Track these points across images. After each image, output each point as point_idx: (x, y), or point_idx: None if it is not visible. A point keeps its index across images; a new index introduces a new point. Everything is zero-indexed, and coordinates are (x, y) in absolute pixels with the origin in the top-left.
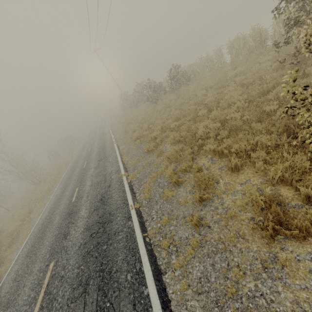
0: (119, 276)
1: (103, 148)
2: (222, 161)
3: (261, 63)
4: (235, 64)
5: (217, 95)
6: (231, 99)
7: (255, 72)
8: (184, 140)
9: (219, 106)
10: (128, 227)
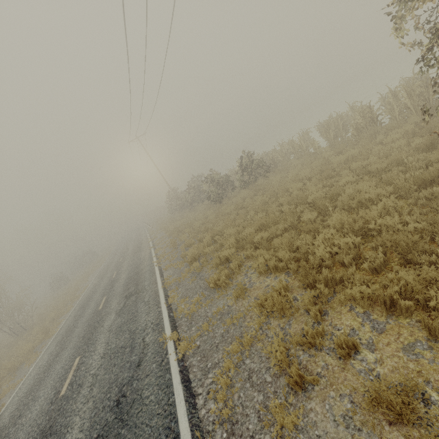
0: None
1: (136, 273)
2: (400, 325)
3: (381, 145)
4: (340, 147)
5: (325, 189)
6: (364, 193)
7: (381, 155)
8: (285, 266)
9: (338, 205)
10: None
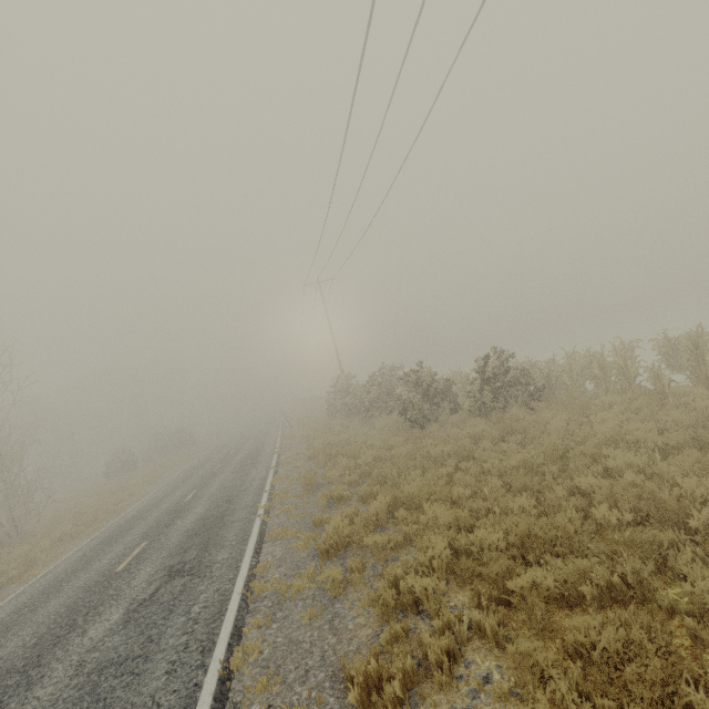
0: None
1: (220, 513)
2: None
3: None
4: None
5: None
6: None
7: None
8: None
9: None
10: None
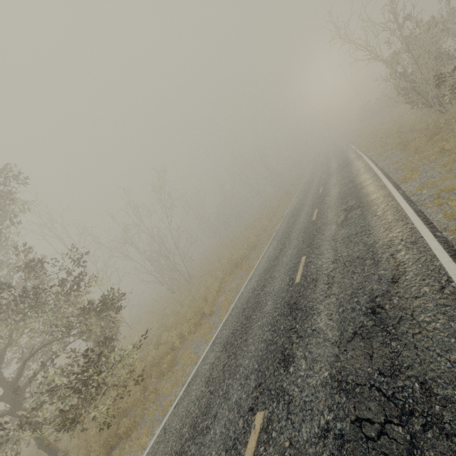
0: (353, 160)
1: (340, 151)
2: None
3: None
4: None
5: None
6: None
7: None
8: None
9: None
10: (357, 155)
